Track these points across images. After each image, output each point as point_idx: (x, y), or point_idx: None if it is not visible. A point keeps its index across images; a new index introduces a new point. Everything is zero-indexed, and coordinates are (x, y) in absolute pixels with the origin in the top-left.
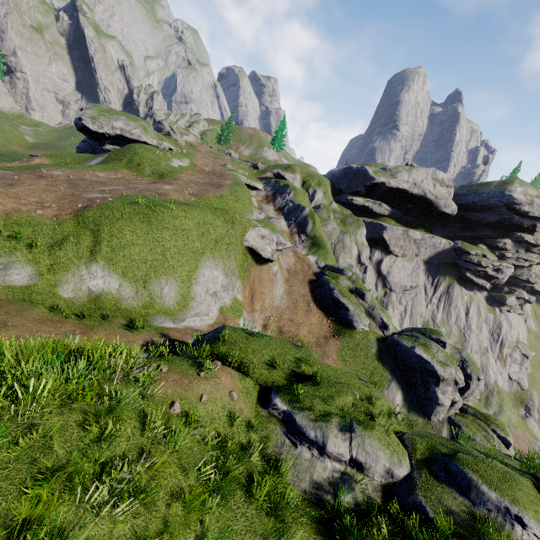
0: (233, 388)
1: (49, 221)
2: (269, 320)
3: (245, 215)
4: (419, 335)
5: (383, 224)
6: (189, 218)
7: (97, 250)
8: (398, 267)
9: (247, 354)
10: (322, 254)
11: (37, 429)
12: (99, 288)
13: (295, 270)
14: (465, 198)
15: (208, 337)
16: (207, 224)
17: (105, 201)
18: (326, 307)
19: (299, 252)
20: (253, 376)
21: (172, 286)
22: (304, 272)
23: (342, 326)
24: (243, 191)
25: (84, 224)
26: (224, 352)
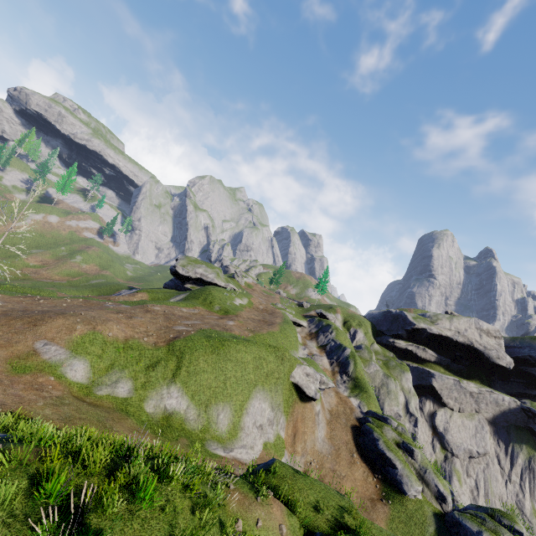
0: (282, 522)
1: (150, 347)
2: (310, 466)
3: (292, 351)
4: (486, 516)
5: (430, 370)
6: (248, 352)
7: (178, 373)
8: (457, 424)
9: (294, 491)
10: (365, 397)
11: (170, 503)
12: (172, 407)
13: (337, 412)
14: (519, 351)
15: (260, 467)
16: (262, 358)
17: (189, 333)
18: (371, 461)
19: (341, 393)
20: (299, 516)
21: (227, 413)
22: (346, 416)
23: (391, 487)
24: (290, 329)
25: (173, 351)
26: (274, 483)
